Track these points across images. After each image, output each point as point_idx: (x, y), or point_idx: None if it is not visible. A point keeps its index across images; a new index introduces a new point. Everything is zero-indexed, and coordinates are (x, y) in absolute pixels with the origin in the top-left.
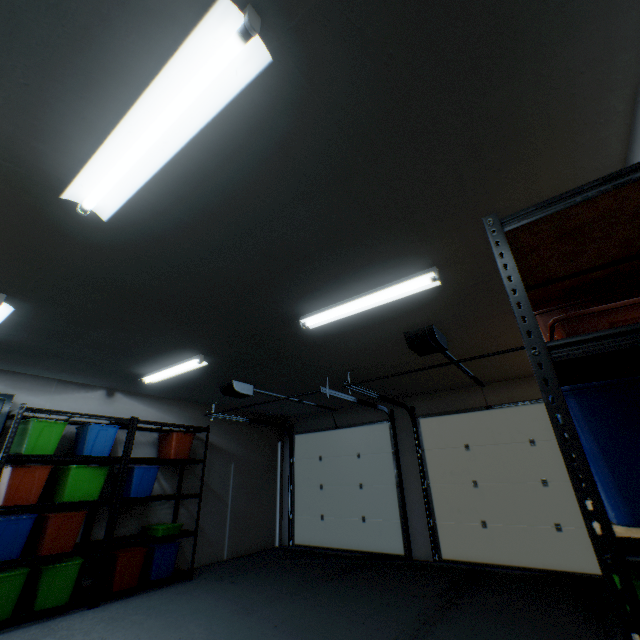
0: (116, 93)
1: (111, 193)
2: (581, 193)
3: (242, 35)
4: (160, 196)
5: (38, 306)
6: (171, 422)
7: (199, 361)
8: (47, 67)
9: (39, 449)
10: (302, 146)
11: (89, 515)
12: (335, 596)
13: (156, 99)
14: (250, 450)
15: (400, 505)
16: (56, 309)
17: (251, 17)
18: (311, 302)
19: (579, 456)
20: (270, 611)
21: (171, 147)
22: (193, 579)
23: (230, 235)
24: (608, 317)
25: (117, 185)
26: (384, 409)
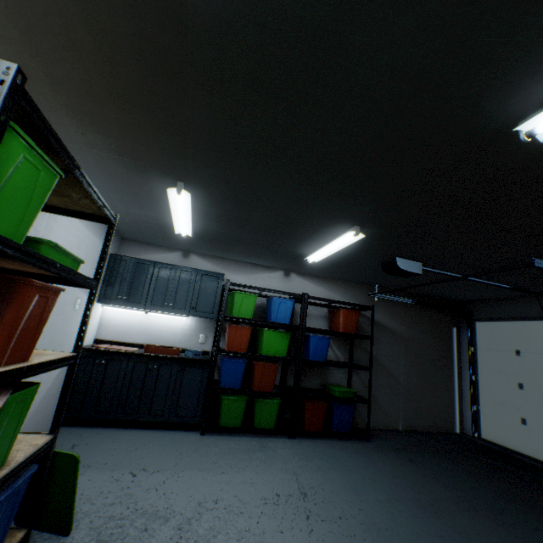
0: None
1: None
2: None
3: None
4: None
5: (206, 191)
6: (337, 300)
7: (354, 234)
8: None
9: (242, 314)
10: None
11: (283, 367)
12: None
13: None
14: (418, 332)
15: None
16: (219, 191)
17: None
18: None
19: None
20: (465, 524)
21: None
22: (369, 441)
23: None
24: None
25: None
26: None
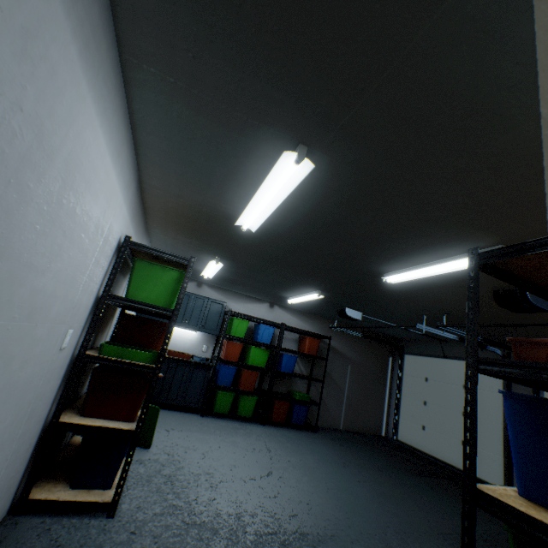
0: (250, 184)
1: (254, 221)
2: (541, 243)
3: (296, 163)
4: (277, 218)
5: (232, 263)
6: (306, 328)
7: (317, 295)
8: (224, 181)
9: (237, 334)
10: (349, 189)
11: (261, 375)
12: (412, 486)
13: (265, 187)
14: (364, 358)
15: (505, 444)
16: (240, 264)
17: (300, 153)
18: (388, 266)
19: (472, 436)
20: (358, 471)
21: (276, 203)
22: (316, 432)
23: (319, 232)
24: (547, 348)
25: (256, 218)
26: (496, 351)
